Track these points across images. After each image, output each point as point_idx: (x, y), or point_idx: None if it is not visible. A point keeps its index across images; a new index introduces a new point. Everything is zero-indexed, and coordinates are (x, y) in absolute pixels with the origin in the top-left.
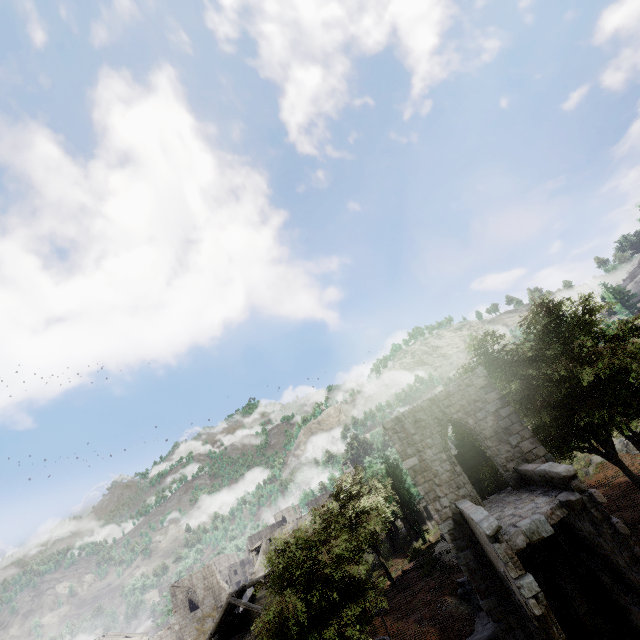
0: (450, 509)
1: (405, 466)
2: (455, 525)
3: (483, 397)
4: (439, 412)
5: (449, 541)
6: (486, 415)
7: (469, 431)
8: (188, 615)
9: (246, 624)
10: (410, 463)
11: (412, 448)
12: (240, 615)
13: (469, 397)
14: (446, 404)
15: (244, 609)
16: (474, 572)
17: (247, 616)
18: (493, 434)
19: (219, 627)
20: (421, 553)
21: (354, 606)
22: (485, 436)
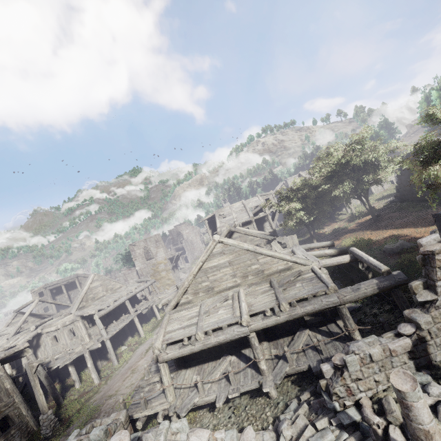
0: None
1: None
2: None
3: None
4: None
5: None
6: None
7: None
8: (145, 262)
9: None
10: None
11: None
12: None
13: None
14: None
15: None
16: None
17: None
18: None
19: None
20: (377, 210)
21: None
22: None
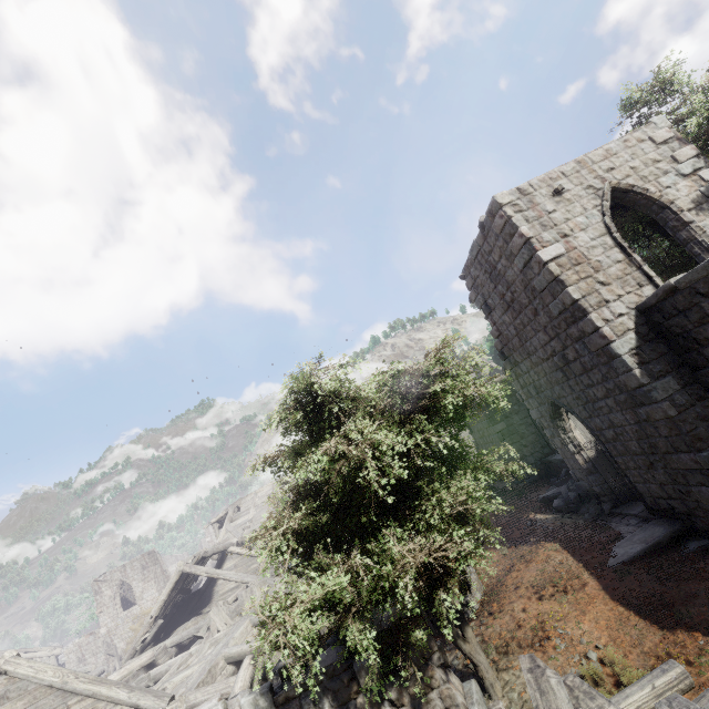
0: (629, 317)
1: (542, 257)
2: (641, 341)
3: (668, 155)
4: (595, 178)
5: (634, 365)
6: (676, 180)
7: (645, 208)
8: (120, 614)
9: (207, 605)
10: (551, 252)
11: (551, 231)
12: (198, 594)
13: (645, 156)
14: (606, 167)
15: (204, 586)
16: (683, 409)
17: (208, 595)
18: (692, 206)
19: (165, 609)
20: None
21: (472, 475)
22: (681, 207)
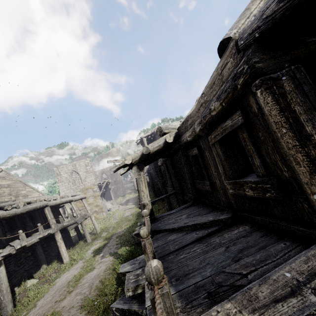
0: None
1: None
2: None
3: None
4: None
5: None
6: None
7: None
8: (72, 187)
9: None
10: None
11: None
12: None
13: None
14: None
15: None
16: None
17: None
18: None
19: None
20: None
21: None
22: None
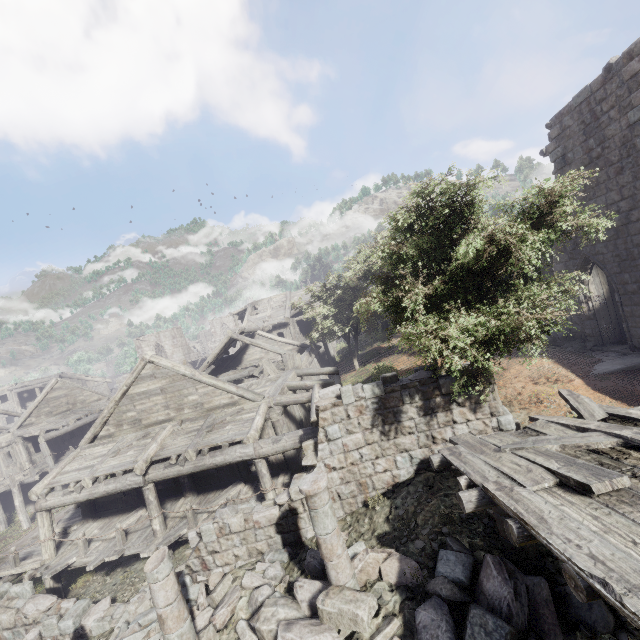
0: None
1: None
2: None
3: None
4: None
5: None
6: None
7: None
8: None
9: (238, 365)
10: None
11: None
12: (232, 357)
13: None
14: None
15: (236, 353)
16: None
17: (239, 359)
18: None
19: (215, 360)
20: None
21: (547, 286)
22: None
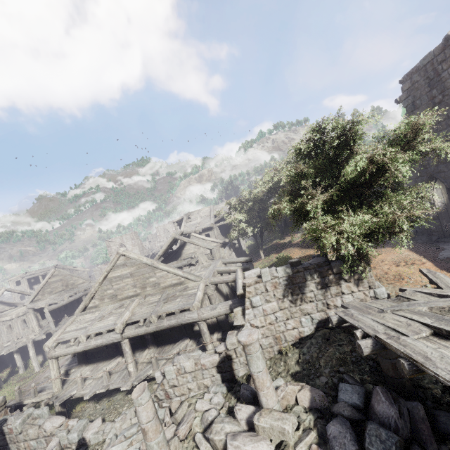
0: None
1: None
2: None
3: None
4: None
5: None
6: None
7: None
8: None
9: (179, 257)
10: None
11: None
12: (174, 252)
13: None
14: None
15: (177, 249)
16: None
17: (179, 253)
18: None
19: (163, 254)
20: None
21: (408, 195)
22: None
